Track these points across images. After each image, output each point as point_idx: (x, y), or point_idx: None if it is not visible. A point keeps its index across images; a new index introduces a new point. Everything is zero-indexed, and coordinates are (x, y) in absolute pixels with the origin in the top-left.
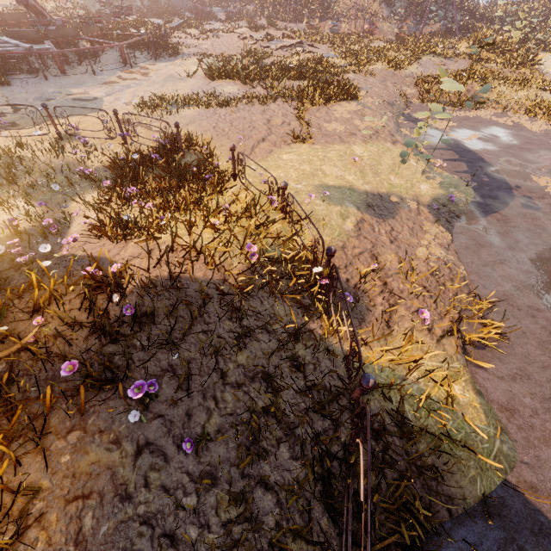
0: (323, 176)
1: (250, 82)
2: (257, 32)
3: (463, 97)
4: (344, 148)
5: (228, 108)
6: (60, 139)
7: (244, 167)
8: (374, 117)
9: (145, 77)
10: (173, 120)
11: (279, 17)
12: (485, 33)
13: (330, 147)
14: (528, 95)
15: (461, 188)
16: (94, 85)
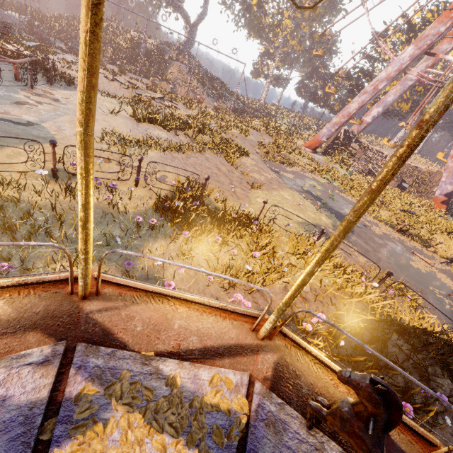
0: (291, 215)
1: (170, 129)
2: (116, 76)
3: (285, 159)
4: (278, 193)
5: (180, 154)
6: (53, 177)
7: (276, 215)
8: (267, 170)
9: (62, 104)
10: (147, 160)
11: (127, 68)
12: (269, 121)
13: (272, 193)
14: (306, 161)
15: (334, 218)
16: (7, 103)
